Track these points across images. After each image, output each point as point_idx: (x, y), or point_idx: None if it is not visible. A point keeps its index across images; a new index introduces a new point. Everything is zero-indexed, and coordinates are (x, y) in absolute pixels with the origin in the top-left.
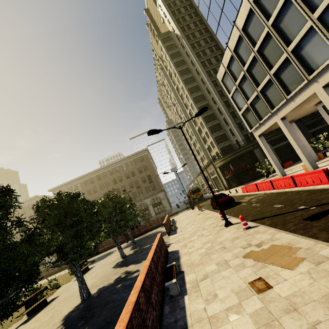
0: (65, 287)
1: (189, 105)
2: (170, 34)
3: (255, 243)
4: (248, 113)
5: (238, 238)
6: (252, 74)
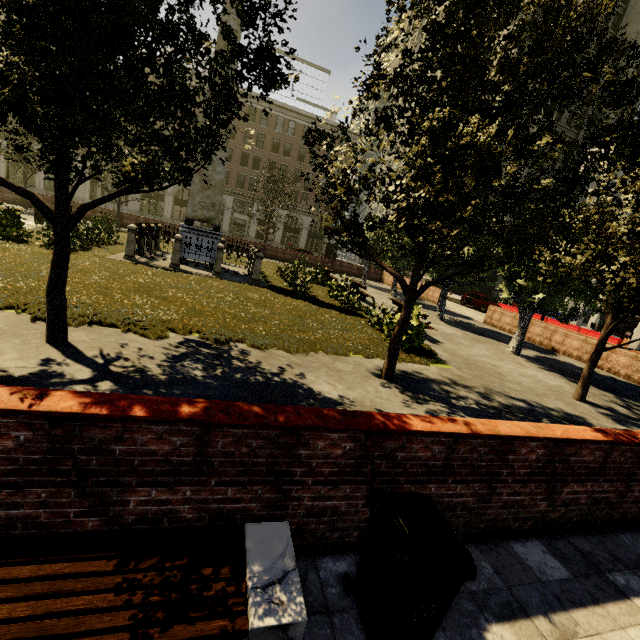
0: None
1: None
2: None
3: None
4: None
5: None
6: None
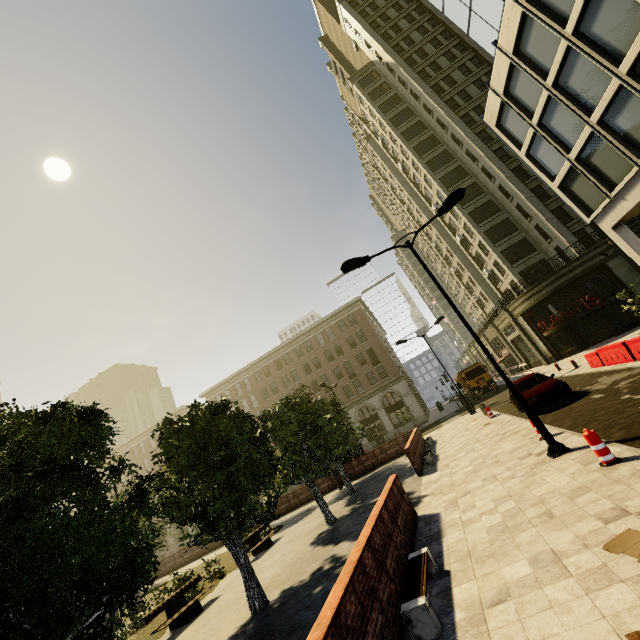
0: (231, 577)
1: (434, 194)
2: (375, 67)
3: (638, 507)
4: (576, 181)
5: (588, 491)
6: (570, 90)
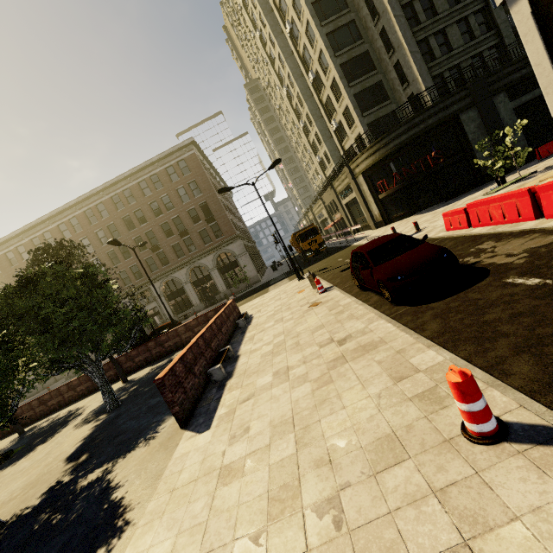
0: None
1: (290, 3)
2: None
3: None
4: None
5: None
6: None
